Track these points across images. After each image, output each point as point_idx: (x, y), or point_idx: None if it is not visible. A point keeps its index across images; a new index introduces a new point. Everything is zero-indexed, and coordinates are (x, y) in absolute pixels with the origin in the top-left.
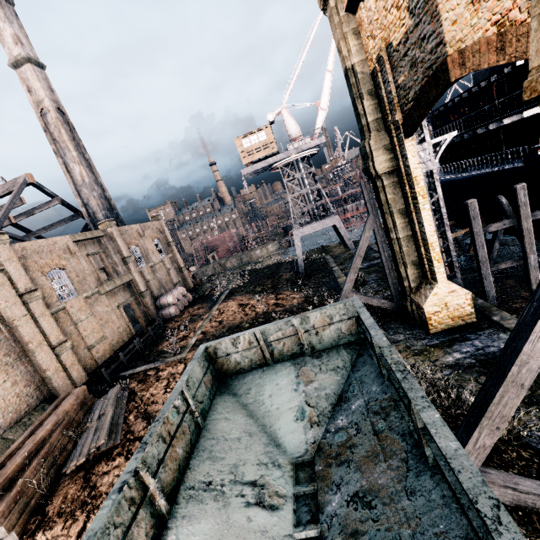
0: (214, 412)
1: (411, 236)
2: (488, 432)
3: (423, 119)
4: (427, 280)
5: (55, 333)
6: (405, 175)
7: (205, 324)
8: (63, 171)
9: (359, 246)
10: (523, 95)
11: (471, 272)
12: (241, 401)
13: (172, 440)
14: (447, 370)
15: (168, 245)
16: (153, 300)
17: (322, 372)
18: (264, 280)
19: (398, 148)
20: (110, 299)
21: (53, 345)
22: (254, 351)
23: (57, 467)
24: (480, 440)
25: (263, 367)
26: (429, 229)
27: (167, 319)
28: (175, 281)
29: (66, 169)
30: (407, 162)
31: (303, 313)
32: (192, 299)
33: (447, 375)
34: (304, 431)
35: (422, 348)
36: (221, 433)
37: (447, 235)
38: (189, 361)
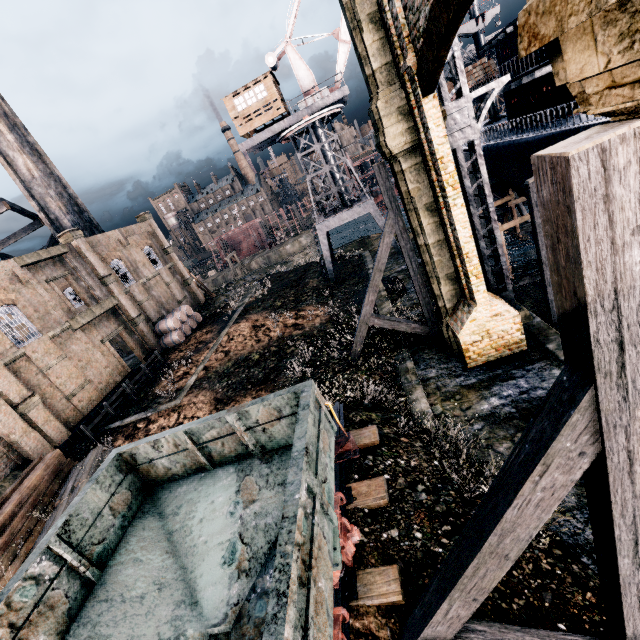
0: (123, 549)
1: (444, 241)
2: (463, 603)
3: (443, 64)
4: (465, 300)
5: (14, 388)
6: (429, 153)
7: (209, 356)
8: (2, 164)
9: (378, 257)
10: (519, 45)
11: (531, 276)
12: (167, 525)
13: (15, 637)
14: (479, 424)
15: (164, 252)
16: (152, 326)
17: (268, 487)
18: (286, 290)
19: (417, 113)
20: (90, 333)
21: (15, 403)
22: (185, 454)
23: (23, 556)
24: (452, 611)
25: (202, 472)
26: (464, 234)
27: (171, 347)
28: (180, 297)
29: (4, 160)
30: (428, 135)
31: (240, 405)
32: (203, 319)
33: (478, 430)
34: (228, 584)
35: (455, 389)
36: (120, 588)
37: (495, 235)
38: (184, 409)
